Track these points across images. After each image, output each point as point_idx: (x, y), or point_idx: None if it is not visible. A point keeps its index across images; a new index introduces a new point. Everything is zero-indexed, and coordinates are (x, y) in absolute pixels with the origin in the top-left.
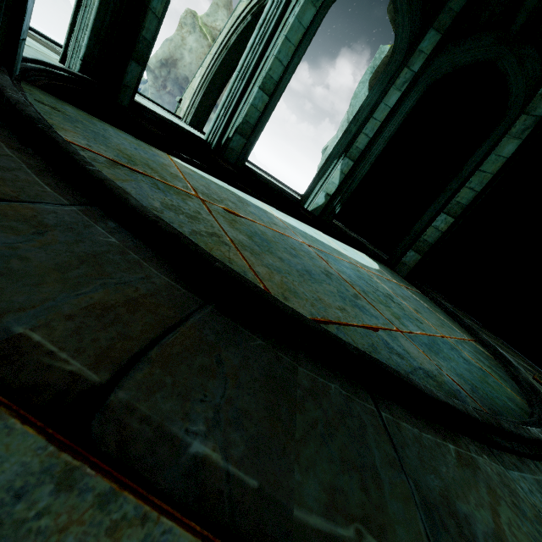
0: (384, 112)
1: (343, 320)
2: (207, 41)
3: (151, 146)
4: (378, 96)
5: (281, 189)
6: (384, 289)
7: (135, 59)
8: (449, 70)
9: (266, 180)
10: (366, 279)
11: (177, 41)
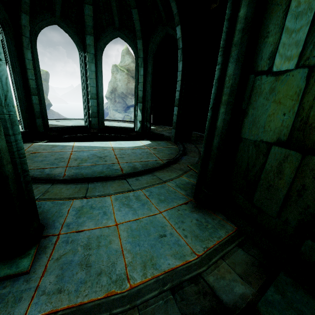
0: (141, 78)
1: (29, 169)
2: (124, 72)
3: (27, 144)
4: (137, 73)
5: (124, 128)
6: (108, 154)
7: (37, 118)
8: (156, 47)
9: (117, 128)
10: (98, 153)
11: (113, 80)
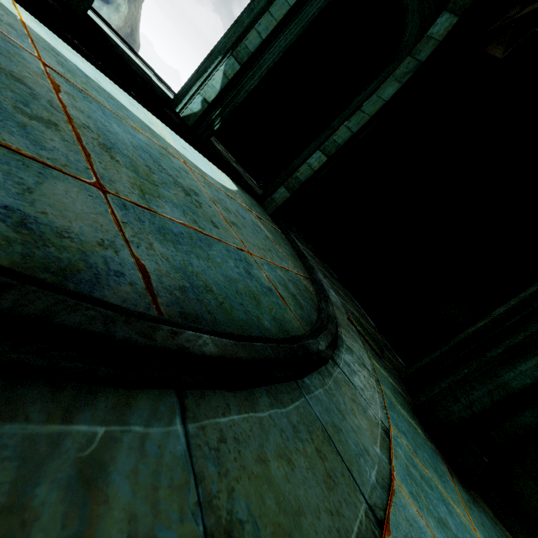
0: (282, 9)
1: None
2: None
3: None
4: None
5: (147, 76)
6: (194, 186)
7: None
8: None
9: (124, 55)
10: (165, 162)
11: None
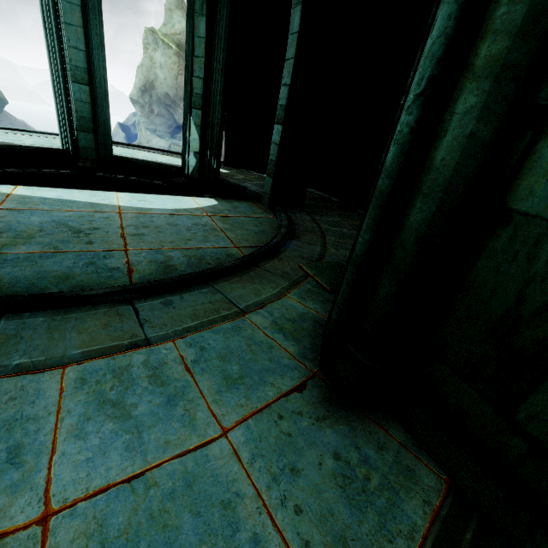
0: (201, 45)
1: None
2: (172, 49)
3: None
4: (192, 31)
5: (161, 165)
6: (103, 224)
7: None
8: None
9: (143, 163)
10: (76, 221)
11: (147, 64)
